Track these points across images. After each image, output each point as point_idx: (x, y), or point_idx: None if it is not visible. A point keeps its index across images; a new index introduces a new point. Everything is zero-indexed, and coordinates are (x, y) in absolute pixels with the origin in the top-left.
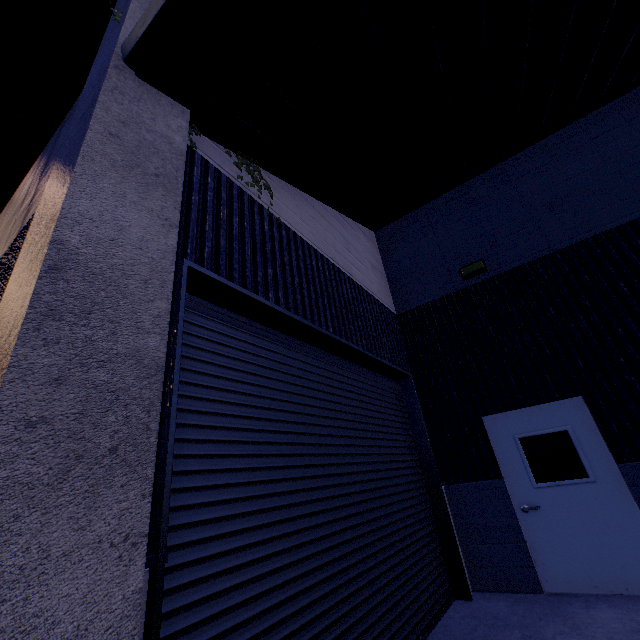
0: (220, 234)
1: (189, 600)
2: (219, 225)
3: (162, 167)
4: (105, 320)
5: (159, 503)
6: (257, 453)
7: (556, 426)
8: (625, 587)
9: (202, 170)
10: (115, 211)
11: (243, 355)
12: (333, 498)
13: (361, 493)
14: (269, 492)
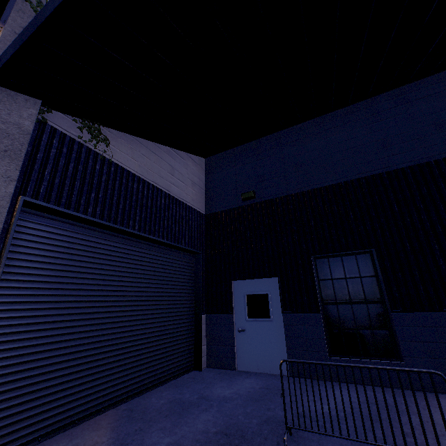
0: (56, 176)
1: (3, 356)
2: (56, 170)
3: (11, 145)
4: None
5: None
6: (62, 294)
7: (264, 291)
8: (270, 370)
9: (50, 135)
10: None
11: (64, 243)
12: (114, 317)
13: (137, 315)
14: (66, 313)
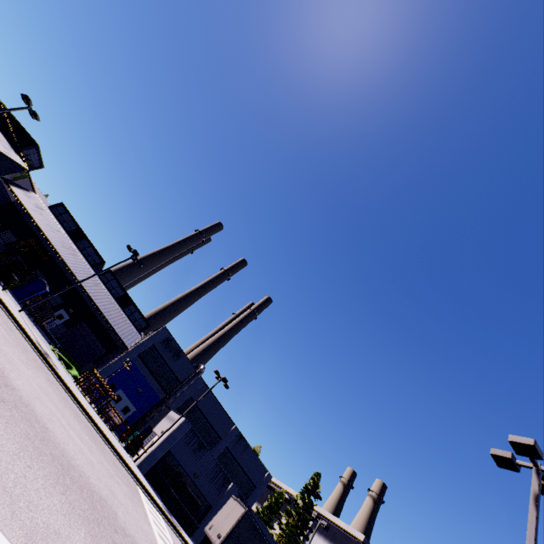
0: None
1: None
2: None
3: None
4: None
5: None
6: None
7: None
8: None
9: None
10: None
11: None
12: None
13: None
14: None
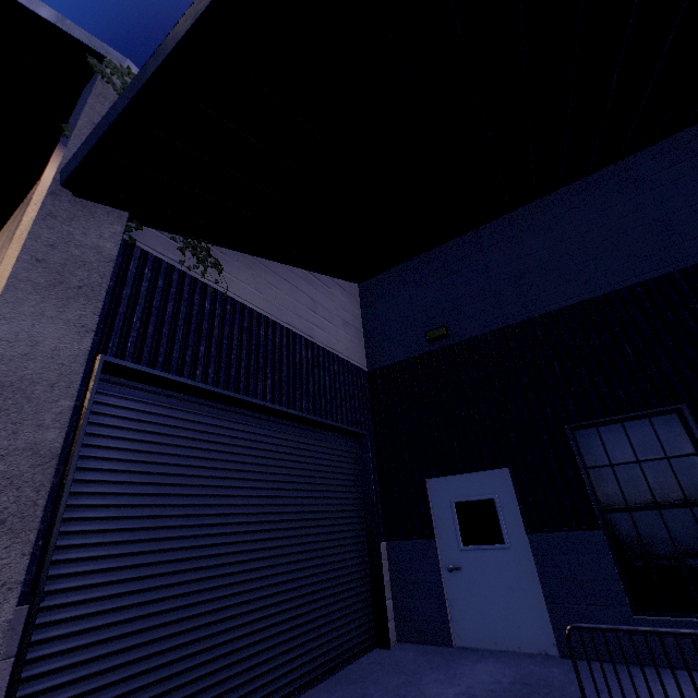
0: (149, 322)
1: (70, 630)
2: (150, 313)
3: (87, 278)
4: (9, 423)
5: (44, 558)
6: (161, 514)
7: (486, 494)
8: (518, 645)
9: (140, 262)
10: (32, 329)
11: (162, 428)
12: (241, 553)
13: (277, 548)
14: (167, 547)
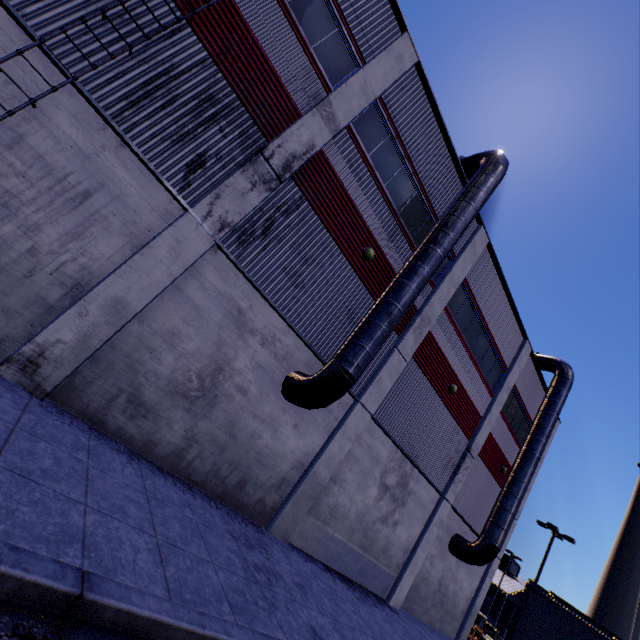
0: None
1: None
2: None
3: None
4: None
5: None
6: None
7: None
8: None
9: None
10: None
11: None
12: None
13: None
14: None
